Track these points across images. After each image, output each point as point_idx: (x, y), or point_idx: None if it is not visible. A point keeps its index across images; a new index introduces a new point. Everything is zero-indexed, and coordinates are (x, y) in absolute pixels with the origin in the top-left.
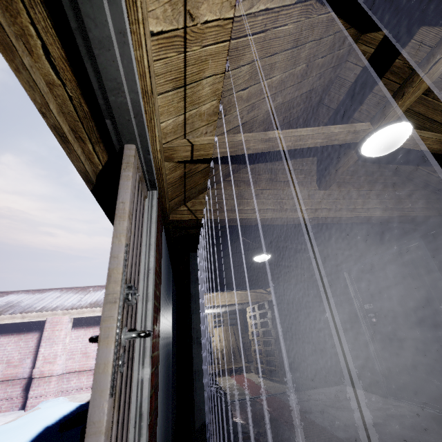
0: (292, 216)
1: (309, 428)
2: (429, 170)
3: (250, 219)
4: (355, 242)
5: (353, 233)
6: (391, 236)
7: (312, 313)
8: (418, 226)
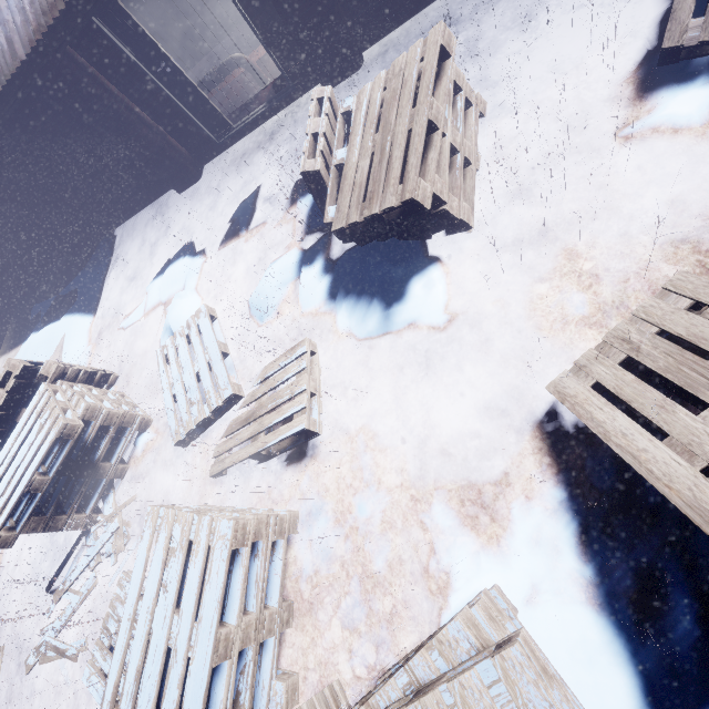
0: None
1: None
2: None
3: None
4: None
5: None
6: None
7: None
8: None
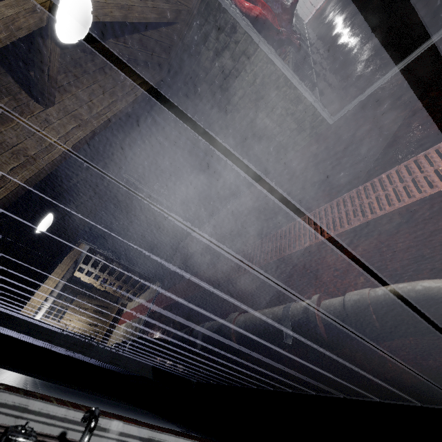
0: (51, 159)
1: (191, 284)
2: (121, 42)
3: (3, 198)
4: (112, 143)
5: (104, 136)
6: (133, 121)
7: (128, 224)
8: (144, 102)
